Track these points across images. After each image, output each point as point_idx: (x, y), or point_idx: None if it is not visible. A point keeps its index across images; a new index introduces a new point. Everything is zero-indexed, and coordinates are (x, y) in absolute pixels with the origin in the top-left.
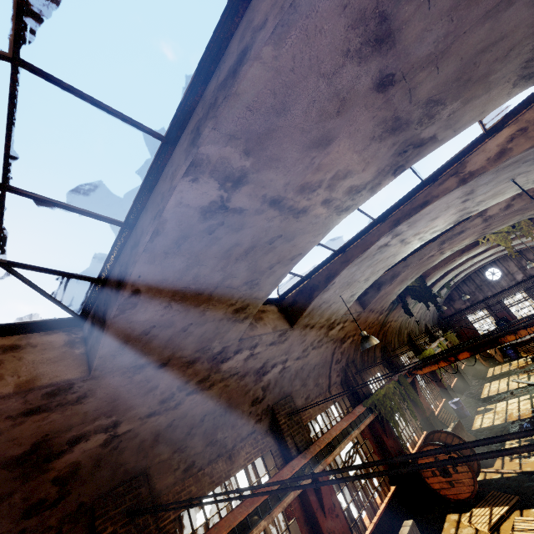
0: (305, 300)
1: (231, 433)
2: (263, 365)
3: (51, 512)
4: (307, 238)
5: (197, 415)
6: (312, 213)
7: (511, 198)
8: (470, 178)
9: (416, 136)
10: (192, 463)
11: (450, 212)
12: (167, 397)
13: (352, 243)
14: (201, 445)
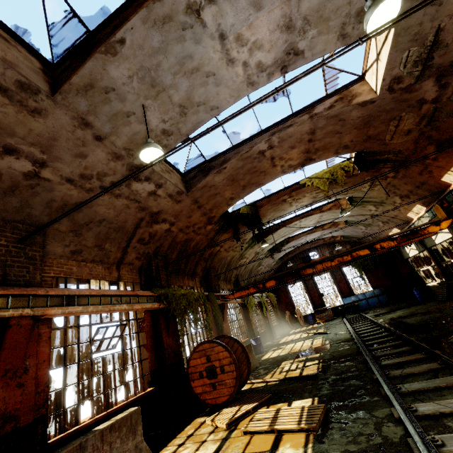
0: (81, 60)
1: None
2: None
3: None
4: None
5: None
6: None
7: (335, 101)
8: None
9: None
10: None
11: (275, 11)
12: None
13: None
14: None
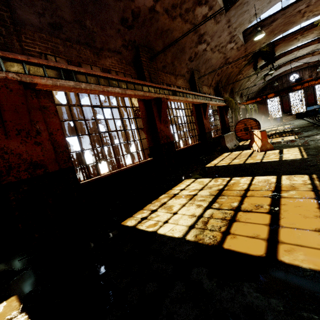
0: None
1: (179, 67)
2: (203, 34)
3: (127, 32)
4: None
5: (175, 38)
6: None
7: None
8: None
9: None
10: (165, 66)
11: None
12: (175, 5)
13: None
14: (170, 60)
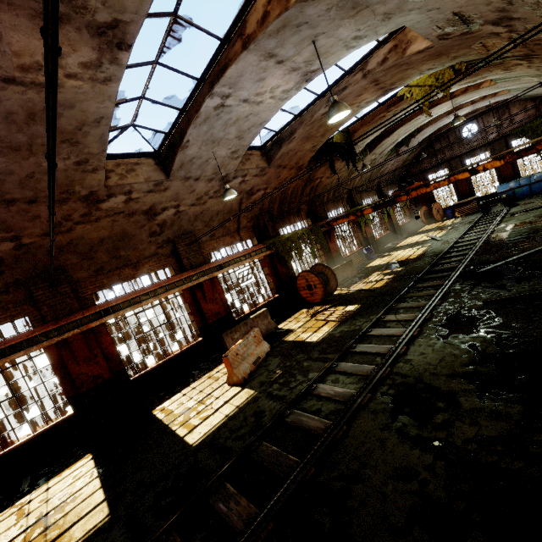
0: (172, 156)
1: (134, 253)
2: (150, 208)
3: None
4: (92, 104)
5: (94, 238)
6: (67, 85)
7: (389, 50)
8: (248, 43)
9: (94, 21)
10: (101, 267)
11: (277, 73)
12: (55, 224)
13: (190, 102)
14: (107, 258)
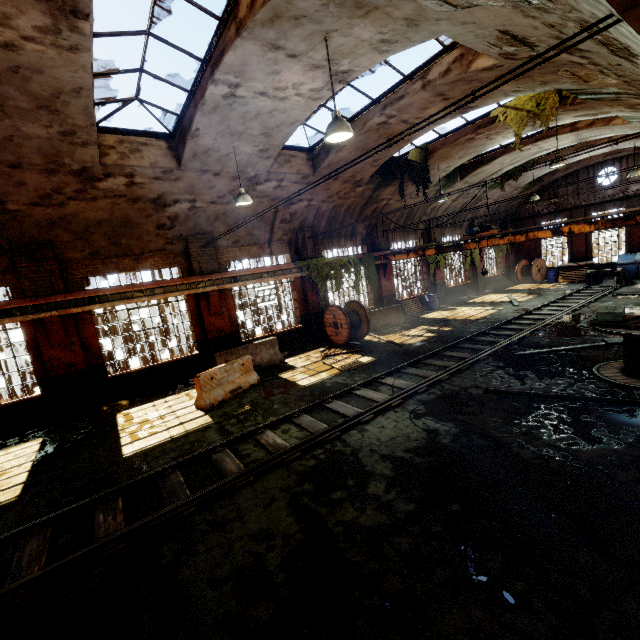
0: (183, 142)
1: (137, 243)
2: (159, 197)
3: None
4: (64, 72)
5: (91, 219)
6: (28, 48)
7: (454, 60)
8: (240, 30)
9: None
10: (97, 252)
11: (294, 67)
12: (45, 195)
13: (196, 85)
14: (104, 243)
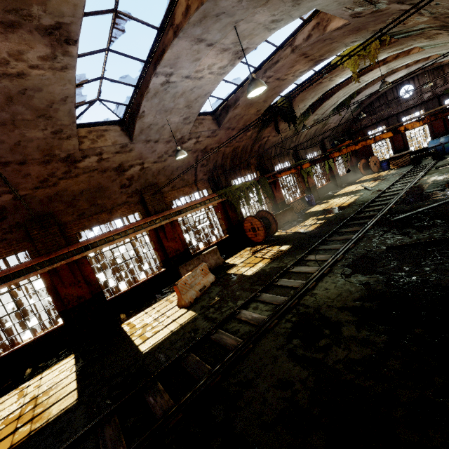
0: (133, 123)
1: (108, 201)
2: (119, 165)
3: (1, 223)
4: (56, 87)
5: (76, 190)
6: (33, 74)
7: (312, 28)
8: (177, 32)
9: (41, 25)
10: (83, 213)
11: (210, 53)
12: (43, 180)
13: (141, 80)
14: (87, 205)
